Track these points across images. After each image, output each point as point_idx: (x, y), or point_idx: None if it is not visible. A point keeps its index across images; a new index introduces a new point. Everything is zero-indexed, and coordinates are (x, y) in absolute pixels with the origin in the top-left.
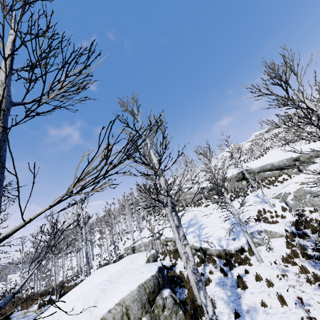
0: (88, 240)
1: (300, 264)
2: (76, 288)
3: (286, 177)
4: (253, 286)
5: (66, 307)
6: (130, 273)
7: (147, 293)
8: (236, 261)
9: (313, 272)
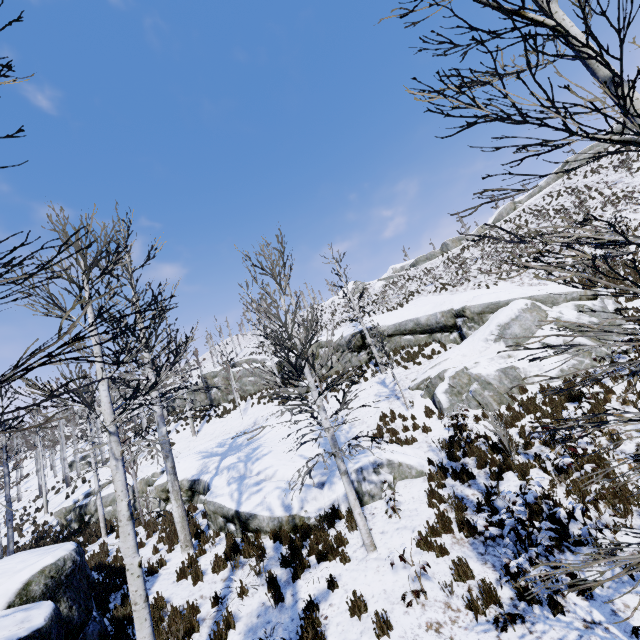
0: None
1: (454, 552)
2: None
3: (437, 347)
4: (342, 636)
5: None
6: None
7: None
8: (315, 549)
9: (483, 581)
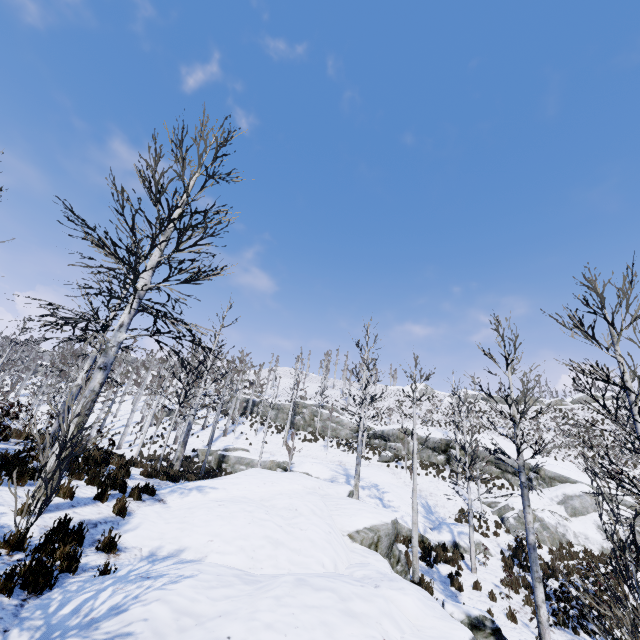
0: (139, 398)
1: (522, 594)
2: (252, 480)
3: (506, 484)
4: (470, 592)
5: (267, 498)
6: (348, 500)
7: (395, 534)
8: (441, 556)
9: None
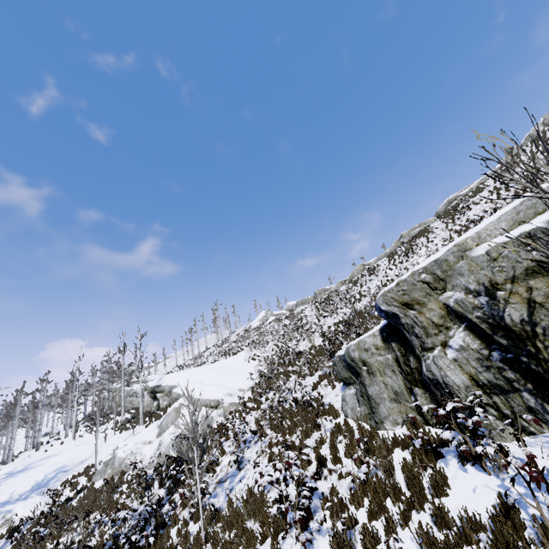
0: None
1: None
2: None
3: None
4: None
5: None
6: None
7: None
8: None
9: None
